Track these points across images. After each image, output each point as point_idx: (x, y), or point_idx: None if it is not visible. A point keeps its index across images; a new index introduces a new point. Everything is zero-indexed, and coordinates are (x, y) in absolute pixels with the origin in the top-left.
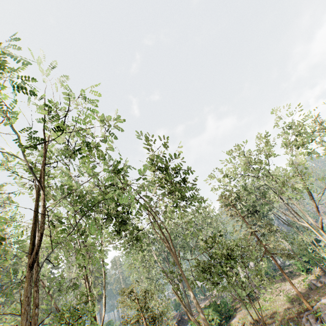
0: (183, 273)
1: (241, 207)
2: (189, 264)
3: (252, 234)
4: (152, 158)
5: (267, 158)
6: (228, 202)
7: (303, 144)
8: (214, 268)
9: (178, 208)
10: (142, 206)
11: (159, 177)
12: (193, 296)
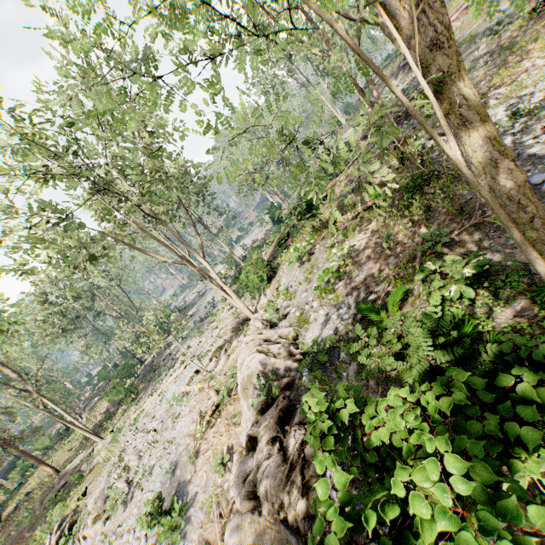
0: None
1: None
2: None
3: None
4: None
5: None
6: None
7: None
8: None
9: None
10: None
11: None
12: None
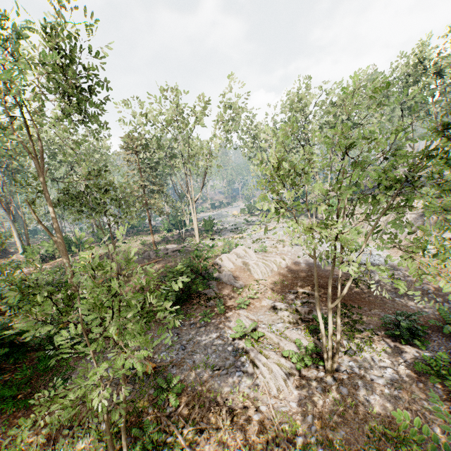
0: (47, 190)
1: (144, 158)
2: (58, 185)
3: (142, 186)
4: (53, 26)
5: (194, 124)
6: (133, 147)
7: (227, 132)
8: (86, 199)
9: (70, 119)
10: (5, 84)
11: (57, 64)
12: (53, 212)
